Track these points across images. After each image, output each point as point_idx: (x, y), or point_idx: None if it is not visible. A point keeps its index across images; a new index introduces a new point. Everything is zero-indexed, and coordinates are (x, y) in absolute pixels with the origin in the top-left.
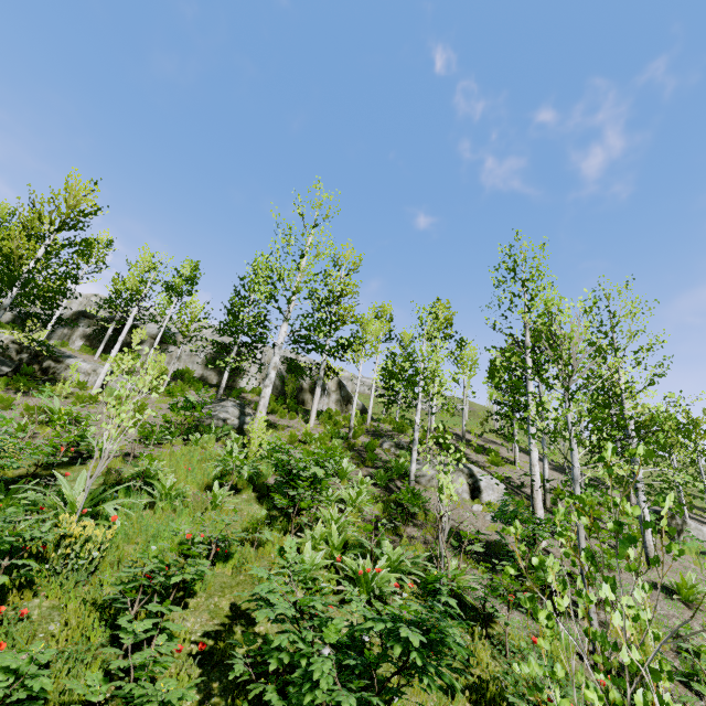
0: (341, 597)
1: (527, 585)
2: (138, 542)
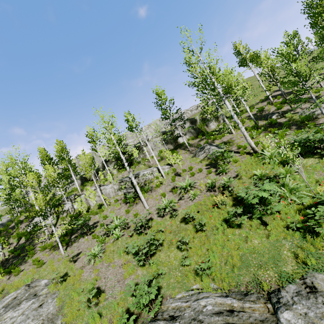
0: None
1: None
2: None
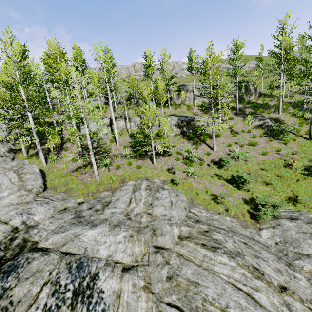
0: None
1: None
2: None
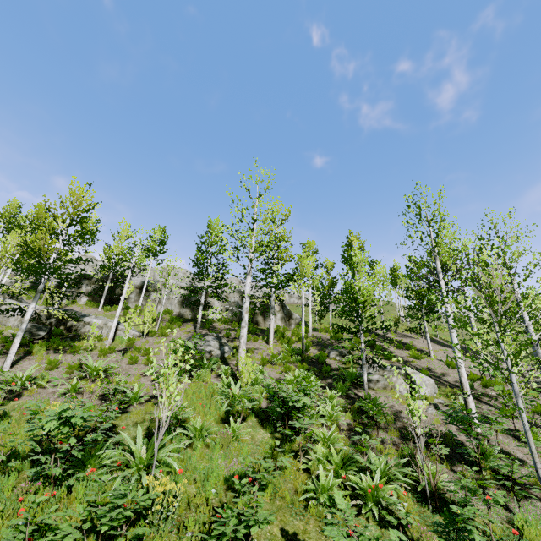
0: (354, 509)
1: (484, 474)
2: (199, 485)
